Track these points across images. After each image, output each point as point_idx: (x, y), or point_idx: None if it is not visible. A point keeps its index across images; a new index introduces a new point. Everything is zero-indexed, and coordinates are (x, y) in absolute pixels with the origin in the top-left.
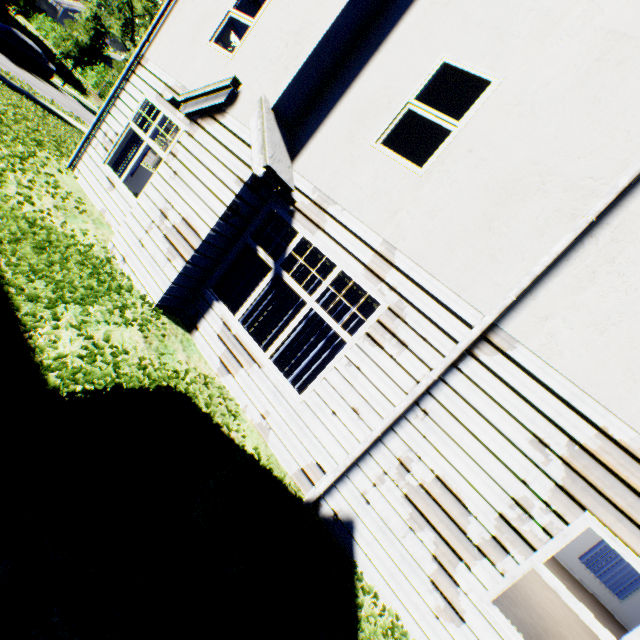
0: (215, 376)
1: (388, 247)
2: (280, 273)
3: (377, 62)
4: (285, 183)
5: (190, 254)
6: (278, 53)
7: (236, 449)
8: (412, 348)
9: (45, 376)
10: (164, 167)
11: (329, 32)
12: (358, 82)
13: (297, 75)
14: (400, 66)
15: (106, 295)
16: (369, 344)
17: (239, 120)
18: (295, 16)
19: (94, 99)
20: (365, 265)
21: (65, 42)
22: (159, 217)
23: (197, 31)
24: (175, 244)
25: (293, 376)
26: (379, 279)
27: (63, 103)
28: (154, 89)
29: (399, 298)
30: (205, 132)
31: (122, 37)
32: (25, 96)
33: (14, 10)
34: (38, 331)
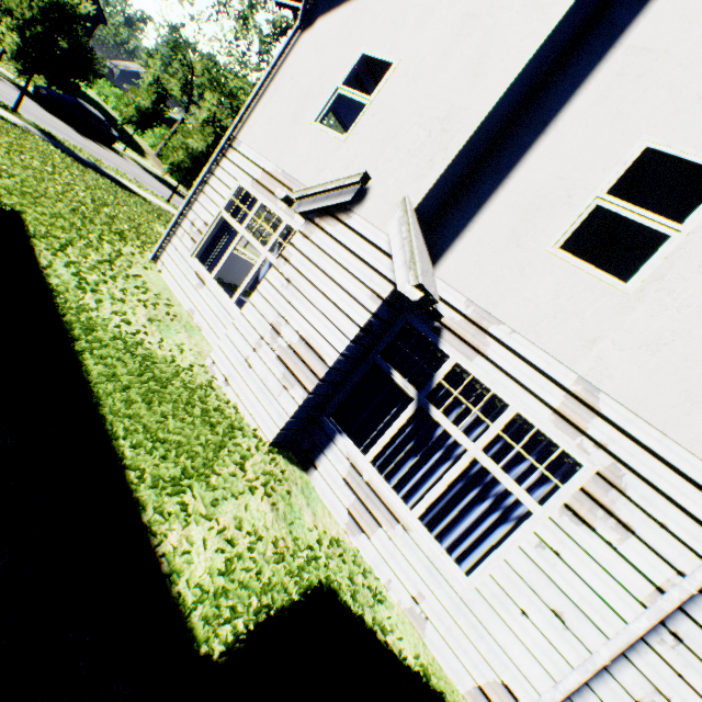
0: (343, 534)
1: (586, 387)
2: (425, 406)
3: (544, 146)
4: (432, 297)
5: (313, 383)
6: (418, 142)
7: (399, 668)
8: (642, 535)
9: (188, 621)
10: (273, 272)
11: (487, 117)
12: (519, 170)
13: (446, 169)
14: (579, 151)
15: (224, 449)
16: (570, 520)
17: (370, 221)
18: (438, 99)
19: (152, 160)
20: (553, 408)
21: (128, 108)
22: (269, 333)
23: (299, 110)
24: (292, 368)
25: (449, 542)
26: (577, 430)
27: (126, 170)
28: (249, 174)
29: (612, 460)
30: (325, 234)
31: (181, 97)
32: (93, 170)
33: (85, 86)
34: (168, 537)
